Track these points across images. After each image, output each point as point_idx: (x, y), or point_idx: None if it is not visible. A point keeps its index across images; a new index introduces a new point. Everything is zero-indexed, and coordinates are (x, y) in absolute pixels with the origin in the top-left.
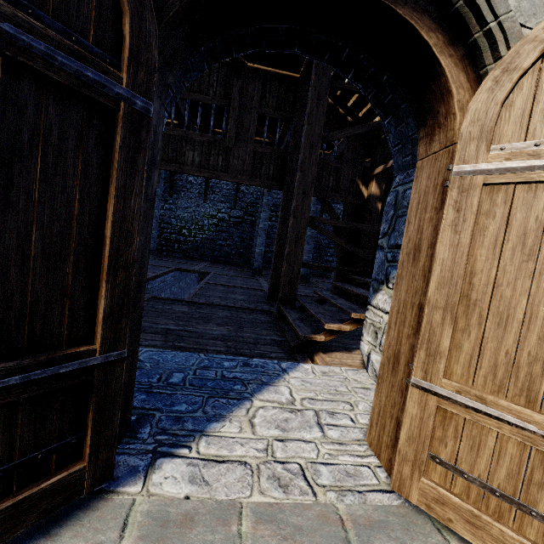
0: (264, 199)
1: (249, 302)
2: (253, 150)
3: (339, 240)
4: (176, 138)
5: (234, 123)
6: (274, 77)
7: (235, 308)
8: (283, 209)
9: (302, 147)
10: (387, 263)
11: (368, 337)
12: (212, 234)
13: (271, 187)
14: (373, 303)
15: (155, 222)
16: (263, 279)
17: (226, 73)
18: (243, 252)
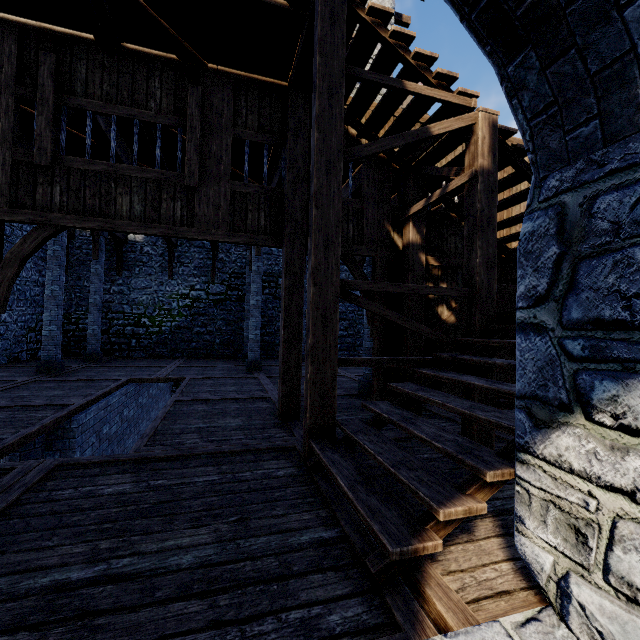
0: (253, 266)
1: (251, 430)
2: (231, 191)
3: (390, 315)
4: (97, 175)
5: (195, 150)
6: (251, 86)
7: (228, 453)
8: (288, 274)
9: (313, 169)
10: (569, 362)
11: (547, 534)
12: (184, 319)
13: (265, 243)
14: (543, 453)
15: (95, 312)
16: (265, 375)
17: (175, 77)
18: (231, 338)
